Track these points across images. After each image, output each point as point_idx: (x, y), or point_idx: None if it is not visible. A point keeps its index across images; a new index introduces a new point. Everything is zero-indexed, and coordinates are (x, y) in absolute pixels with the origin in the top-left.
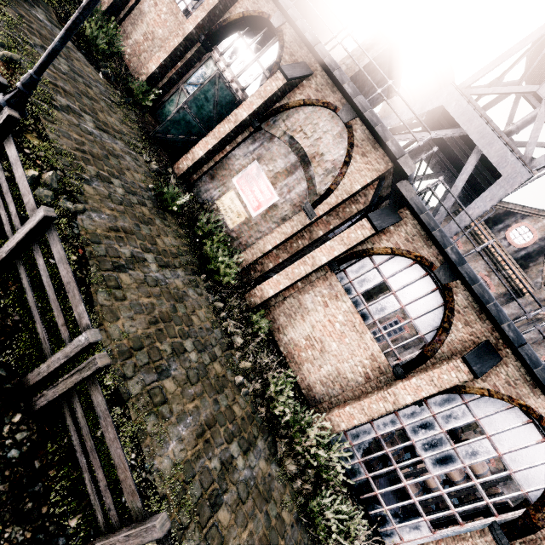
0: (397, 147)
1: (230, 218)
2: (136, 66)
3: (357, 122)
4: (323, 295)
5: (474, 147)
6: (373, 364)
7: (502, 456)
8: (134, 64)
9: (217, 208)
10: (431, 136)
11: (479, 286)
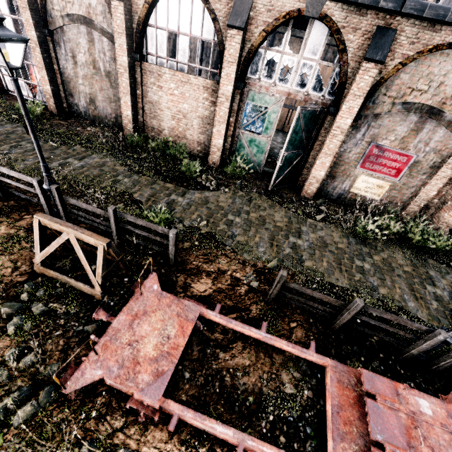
0: None
1: (373, 194)
2: (189, 146)
3: None
4: None
5: None
6: None
7: None
8: (186, 145)
9: (354, 194)
10: None
11: None
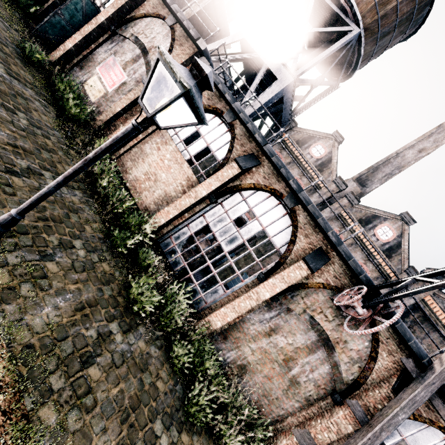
0: (195, 33)
1: (93, 94)
2: None
3: (177, 26)
4: (157, 142)
5: (271, 74)
6: (188, 184)
7: (265, 229)
8: None
9: (84, 88)
10: (217, 30)
11: (243, 114)
